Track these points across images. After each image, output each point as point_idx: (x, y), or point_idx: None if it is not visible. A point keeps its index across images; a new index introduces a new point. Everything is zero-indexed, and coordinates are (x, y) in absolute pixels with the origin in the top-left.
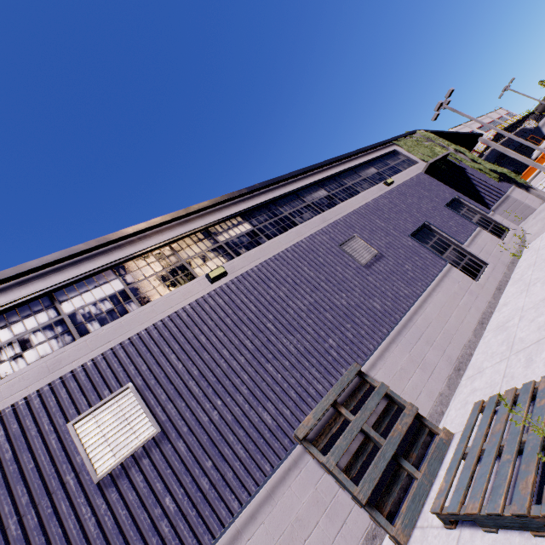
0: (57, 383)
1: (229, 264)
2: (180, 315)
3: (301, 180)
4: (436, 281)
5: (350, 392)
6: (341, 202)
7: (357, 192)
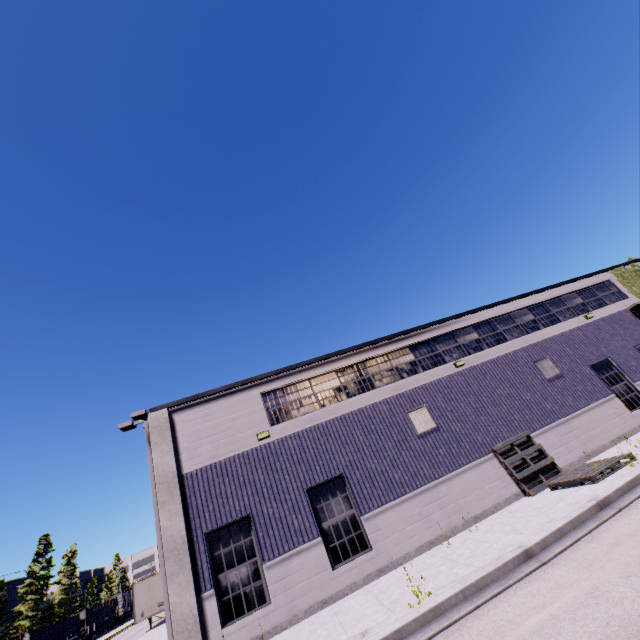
0: (398, 395)
1: (465, 359)
2: (441, 381)
3: (516, 305)
4: (597, 403)
5: (520, 442)
6: (542, 327)
7: (557, 320)
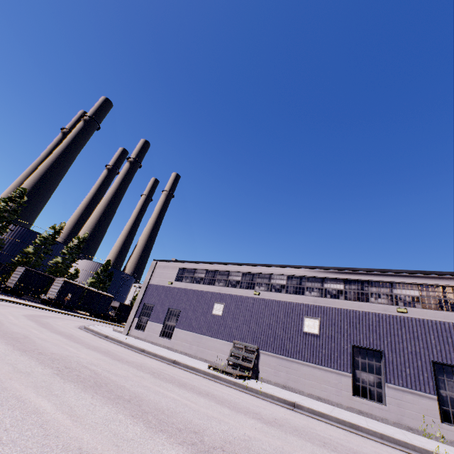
0: (218, 293)
1: (263, 292)
2: (241, 297)
3: (334, 273)
4: (327, 369)
5: (252, 350)
6: (343, 298)
7: (365, 300)
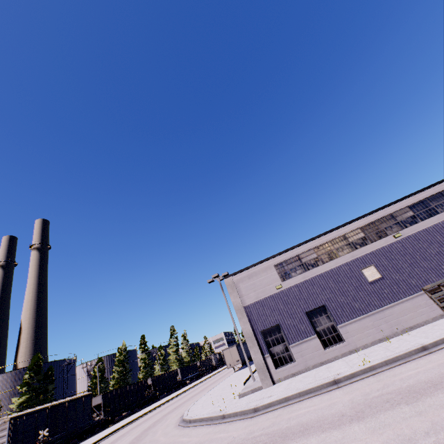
0: (354, 260)
1: (402, 231)
2: (384, 248)
3: None
4: None
5: None
6: None
7: None
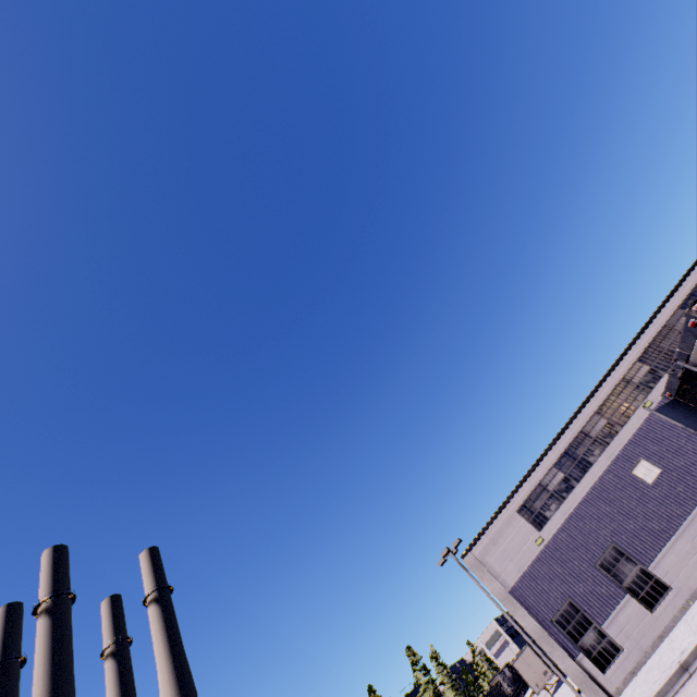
0: (614, 461)
1: (649, 397)
2: (641, 428)
3: (665, 313)
4: None
5: None
6: None
7: None
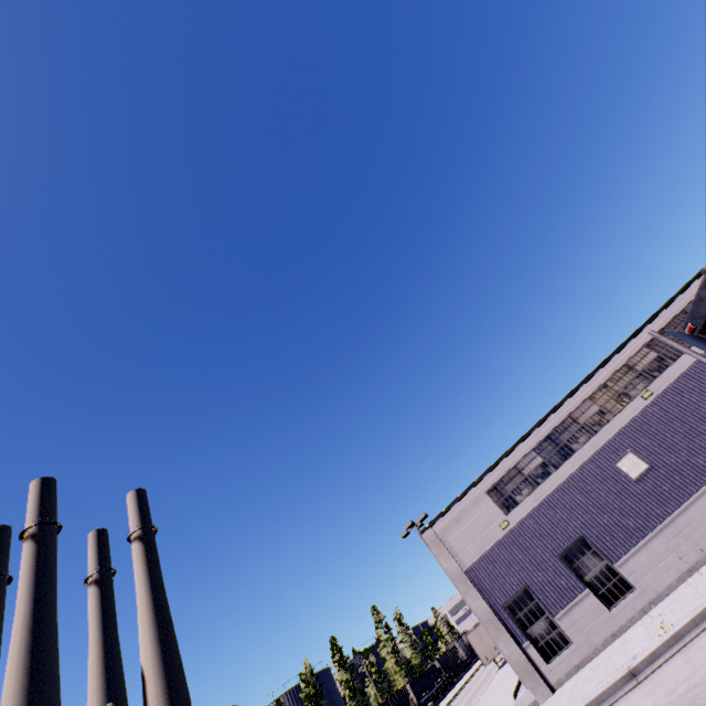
0: (599, 451)
1: (651, 386)
2: (635, 419)
3: (687, 296)
4: None
5: None
6: None
7: None
